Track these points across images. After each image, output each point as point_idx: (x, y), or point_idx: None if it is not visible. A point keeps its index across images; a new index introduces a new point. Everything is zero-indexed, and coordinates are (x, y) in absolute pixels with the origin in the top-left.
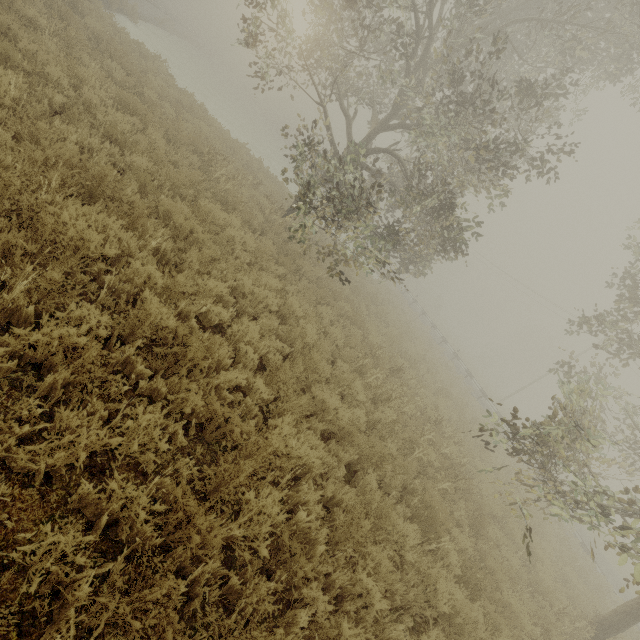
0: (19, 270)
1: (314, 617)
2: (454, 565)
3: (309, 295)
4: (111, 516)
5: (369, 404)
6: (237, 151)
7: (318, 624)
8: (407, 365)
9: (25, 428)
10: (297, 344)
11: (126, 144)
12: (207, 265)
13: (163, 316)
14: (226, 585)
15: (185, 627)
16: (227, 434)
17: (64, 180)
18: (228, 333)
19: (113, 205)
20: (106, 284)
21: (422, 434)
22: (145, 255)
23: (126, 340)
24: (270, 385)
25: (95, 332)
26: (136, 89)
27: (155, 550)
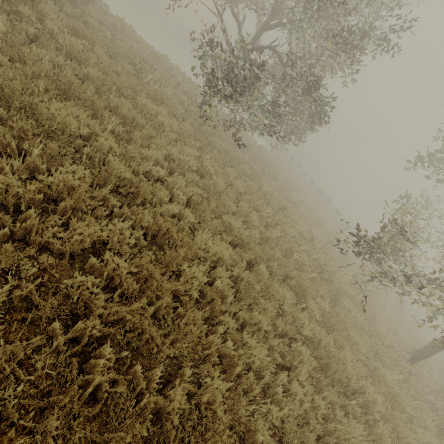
0: (33, 143)
1: (228, 331)
2: (316, 315)
3: (219, 160)
4: (109, 275)
5: (262, 228)
6: (160, 61)
7: (230, 334)
8: (291, 206)
9: (55, 228)
10: (211, 190)
11: (82, 60)
12: (147, 140)
13: (122, 170)
14: (176, 312)
15: (156, 329)
16: (169, 238)
17: (47, 87)
18: (165, 184)
19: (80, 102)
20: (85, 152)
21: (298, 245)
22: (106, 135)
23: (102, 187)
24: (195, 214)
25: (83, 180)
26: (82, 18)
27: (135, 294)
